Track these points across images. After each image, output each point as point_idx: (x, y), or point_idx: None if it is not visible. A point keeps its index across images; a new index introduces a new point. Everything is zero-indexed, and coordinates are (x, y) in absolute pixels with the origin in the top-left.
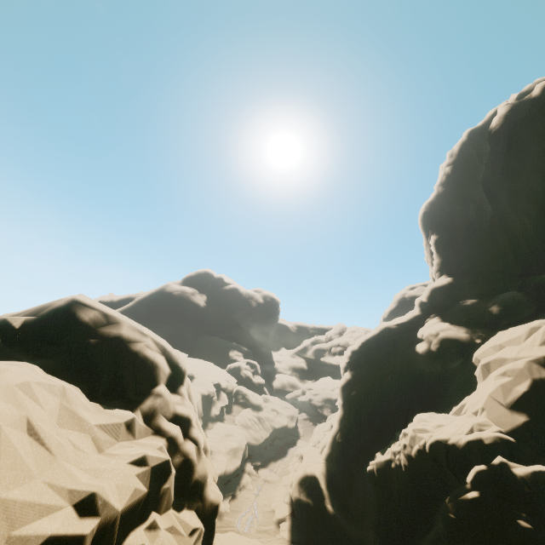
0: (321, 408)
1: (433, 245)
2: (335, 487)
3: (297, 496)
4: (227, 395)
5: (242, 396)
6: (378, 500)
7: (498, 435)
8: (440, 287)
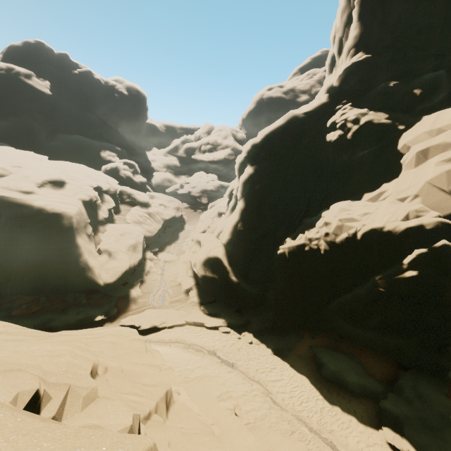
0: (199, 198)
1: (358, 7)
2: (235, 262)
3: (203, 274)
4: (111, 197)
5: (127, 196)
6: (286, 273)
7: (440, 220)
8: (359, 66)
